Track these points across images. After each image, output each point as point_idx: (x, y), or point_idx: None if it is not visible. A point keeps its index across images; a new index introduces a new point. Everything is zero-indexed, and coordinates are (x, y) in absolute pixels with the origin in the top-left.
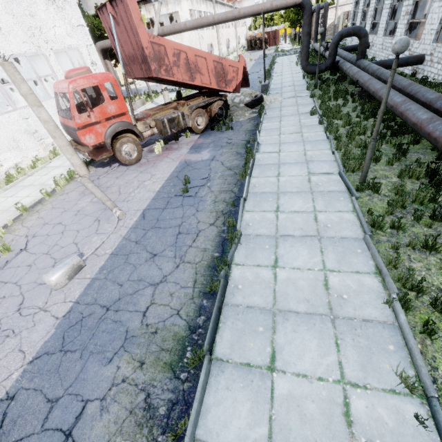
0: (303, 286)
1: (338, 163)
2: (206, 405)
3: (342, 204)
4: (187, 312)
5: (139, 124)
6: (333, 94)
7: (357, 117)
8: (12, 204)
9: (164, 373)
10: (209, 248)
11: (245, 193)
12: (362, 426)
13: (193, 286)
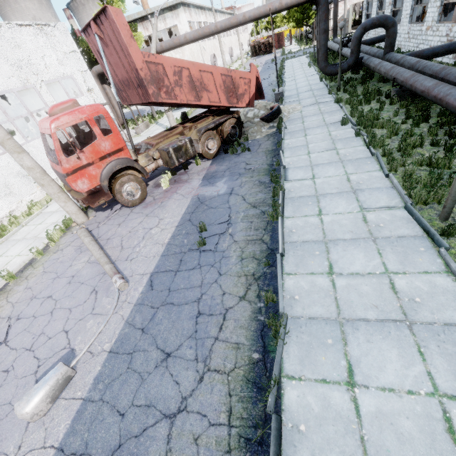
0: (411, 433)
1: (398, 191)
2: None
3: (425, 258)
4: None
5: (140, 158)
6: (364, 97)
7: (403, 122)
8: (0, 267)
9: None
10: (244, 344)
11: (281, 245)
12: None
13: (227, 424)
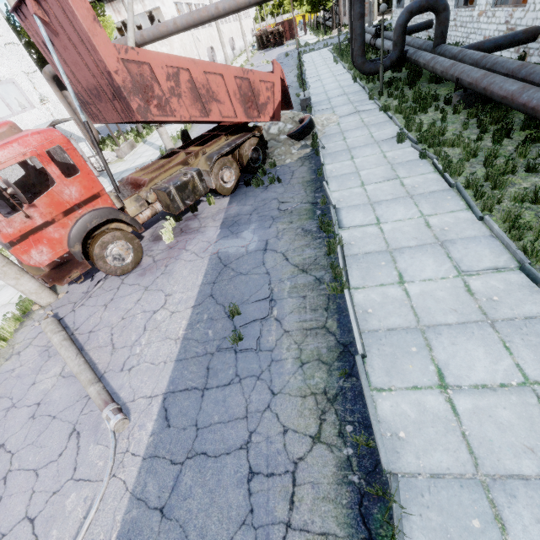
0: None
1: (504, 242)
2: None
3: None
4: None
5: (128, 203)
6: (419, 104)
7: (478, 139)
8: None
9: None
10: (336, 535)
11: (359, 339)
12: None
13: None
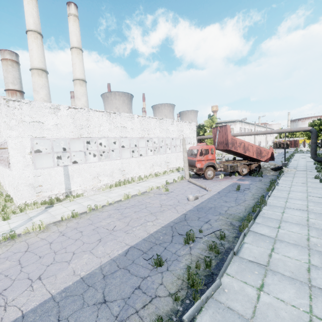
0: (296, 218)
1: None
2: (253, 227)
3: None
4: (243, 214)
5: (216, 165)
6: None
7: None
8: (161, 181)
9: (236, 221)
10: (251, 204)
11: (269, 194)
12: (313, 242)
13: (244, 210)
